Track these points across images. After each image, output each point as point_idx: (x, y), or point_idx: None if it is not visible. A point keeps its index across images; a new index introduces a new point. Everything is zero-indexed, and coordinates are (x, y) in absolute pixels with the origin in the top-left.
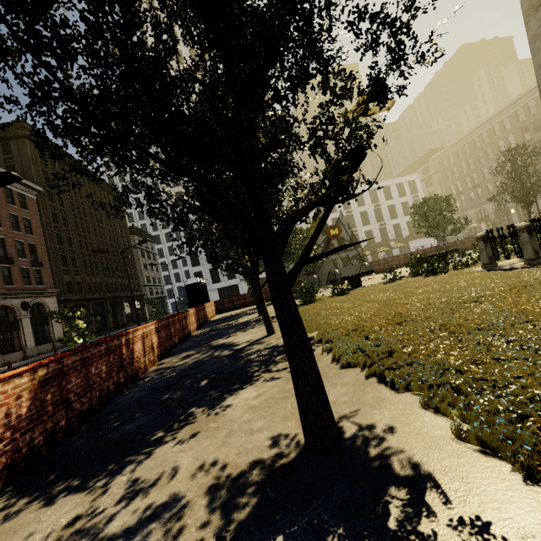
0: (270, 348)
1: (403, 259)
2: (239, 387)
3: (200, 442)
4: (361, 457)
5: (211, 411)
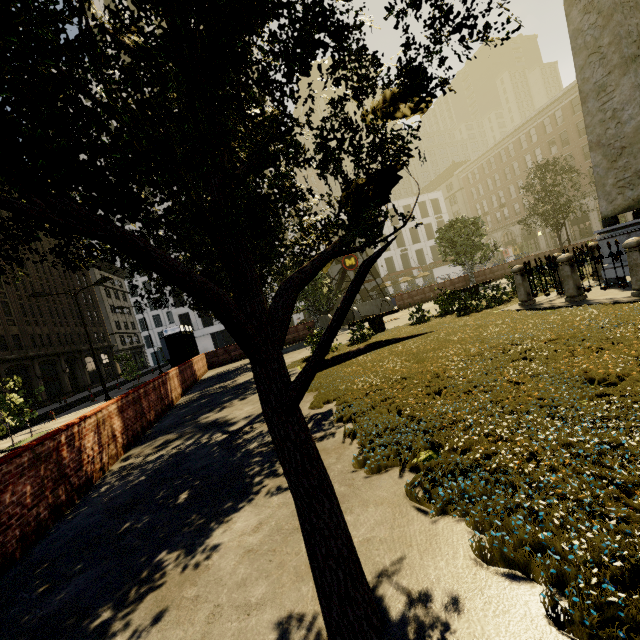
0: None
1: (429, 291)
2: (232, 507)
3: (167, 635)
4: None
5: (189, 559)
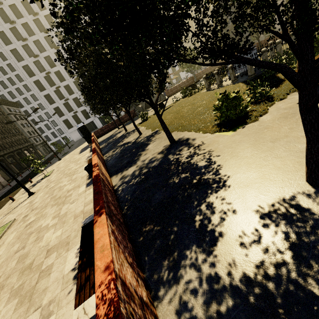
0: (146, 137)
1: (178, 87)
2: (146, 146)
3: (148, 153)
4: (179, 141)
5: (144, 151)
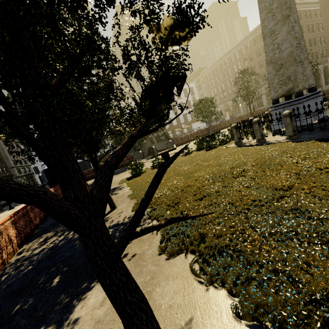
0: (113, 227)
1: (190, 136)
2: (87, 287)
3: None
4: None
5: None
